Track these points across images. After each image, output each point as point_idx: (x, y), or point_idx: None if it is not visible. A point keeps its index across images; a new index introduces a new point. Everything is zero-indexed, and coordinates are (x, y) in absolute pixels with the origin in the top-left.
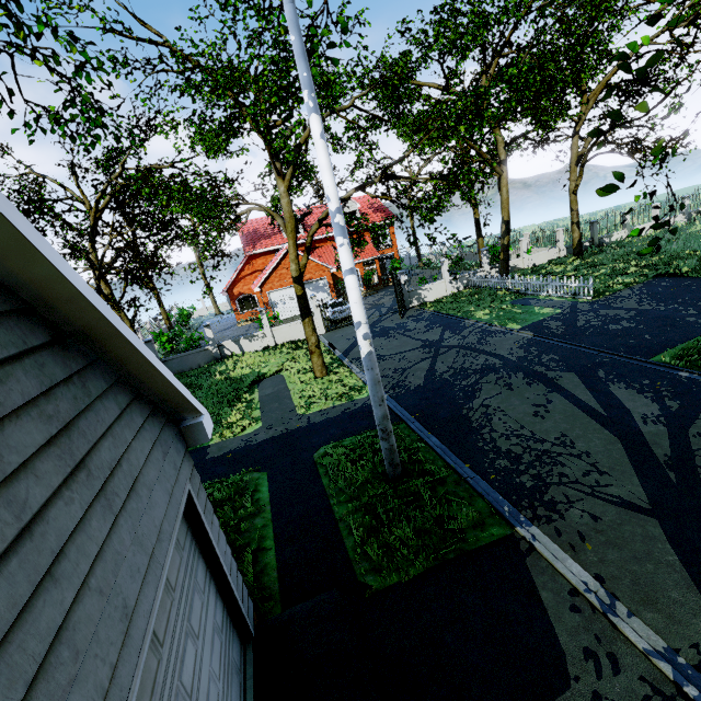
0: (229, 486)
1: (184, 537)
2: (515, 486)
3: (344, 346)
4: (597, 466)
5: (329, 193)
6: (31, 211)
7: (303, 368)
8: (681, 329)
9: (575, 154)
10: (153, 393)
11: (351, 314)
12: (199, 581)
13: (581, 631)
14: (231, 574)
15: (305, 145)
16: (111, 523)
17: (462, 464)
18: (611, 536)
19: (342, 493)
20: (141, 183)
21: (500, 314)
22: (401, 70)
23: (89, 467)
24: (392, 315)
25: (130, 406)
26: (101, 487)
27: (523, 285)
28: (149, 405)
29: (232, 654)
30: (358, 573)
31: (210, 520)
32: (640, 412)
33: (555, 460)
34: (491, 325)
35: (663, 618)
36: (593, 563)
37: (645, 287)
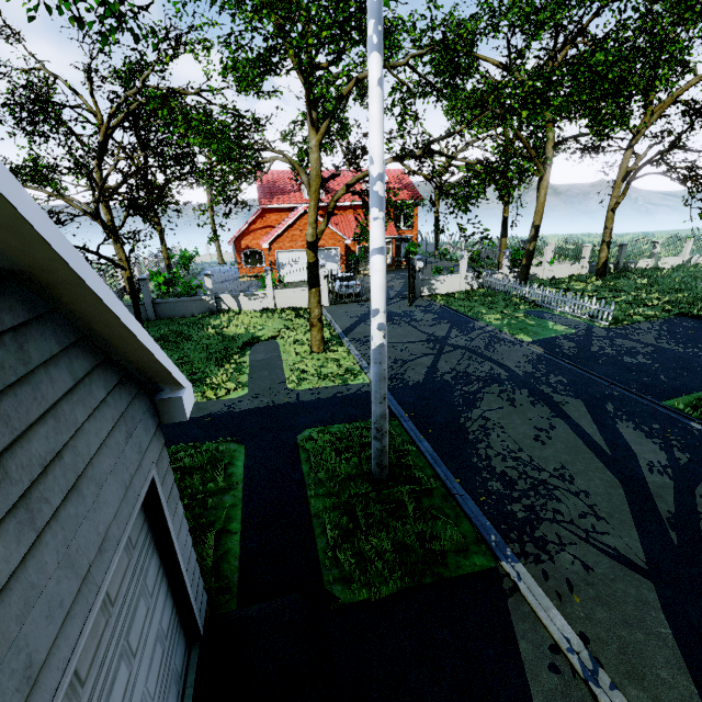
0: (203, 453)
1: (138, 531)
2: (505, 514)
3: (346, 324)
4: (595, 509)
5: (374, 154)
6: (36, 112)
7: (300, 339)
8: (699, 376)
9: (624, 169)
10: (126, 359)
11: (358, 291)
12: (149, 582)
13: (558, 696)
14: (188, 568)
15: (345, 98)
16: (28, 544)
17: (452, 478)
18: (602, 591)
19: (321, 485)
20: (159, 102)
21: (511, 322)
22: (467, 35)
23: (6, 467)
24: (400, 301)
25: (91, 375)
26: (22, 494)
27: (540, 296)
28: (118, 373)
29: (174, 660)
30: (326, 580)
31: (173, 509)
32: (646, 458)
33: (552, 493)
34: (501, 332)
35: (648, 698)
36: (579, 619)
37: (666, 324)
